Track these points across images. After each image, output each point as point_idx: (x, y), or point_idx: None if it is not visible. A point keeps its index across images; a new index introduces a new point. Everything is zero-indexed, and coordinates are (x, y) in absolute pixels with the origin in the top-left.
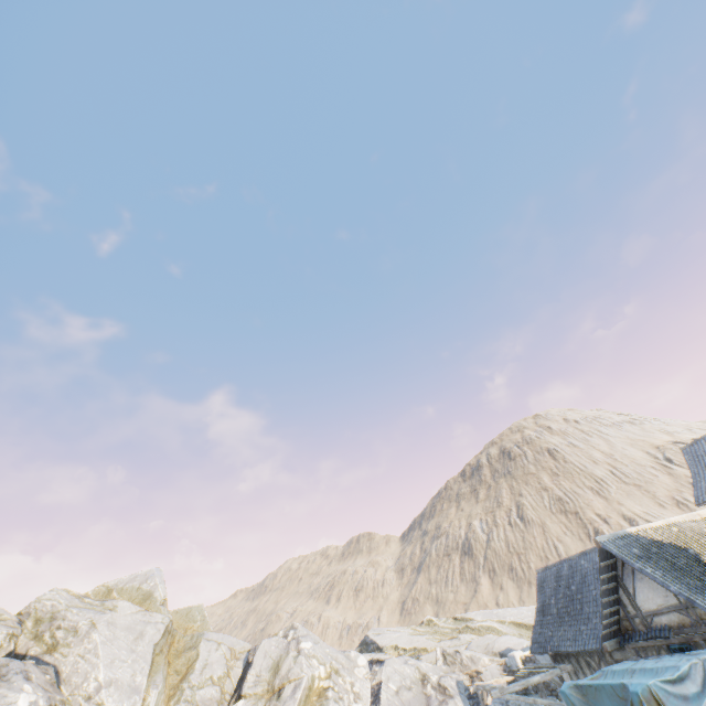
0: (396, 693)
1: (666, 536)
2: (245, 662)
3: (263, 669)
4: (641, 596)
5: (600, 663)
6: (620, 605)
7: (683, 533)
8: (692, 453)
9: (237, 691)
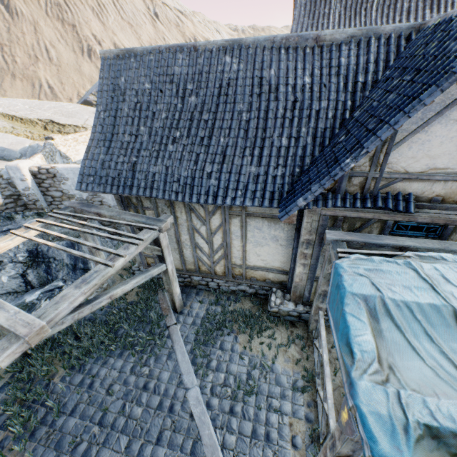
0: None
1: None
2: None
3: None
4: (414, 149)
5: (216, 212)
6: None
7: None
8: None
9: None
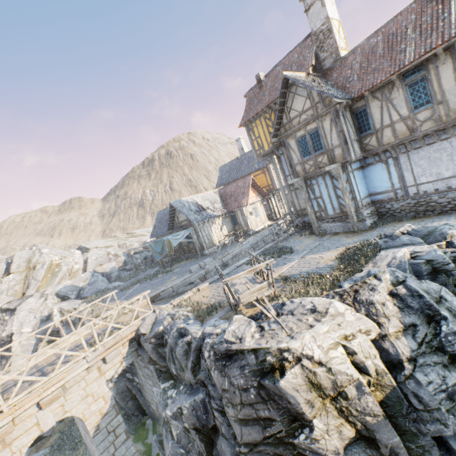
0: (96, 259)
1: (193, 200)
2: (6, 263)
3: (21, 262)
4: (180, 218)
5: None
6: (175, 221)
7: (198, 199)
8: (221, 170)
9: (6, 273)
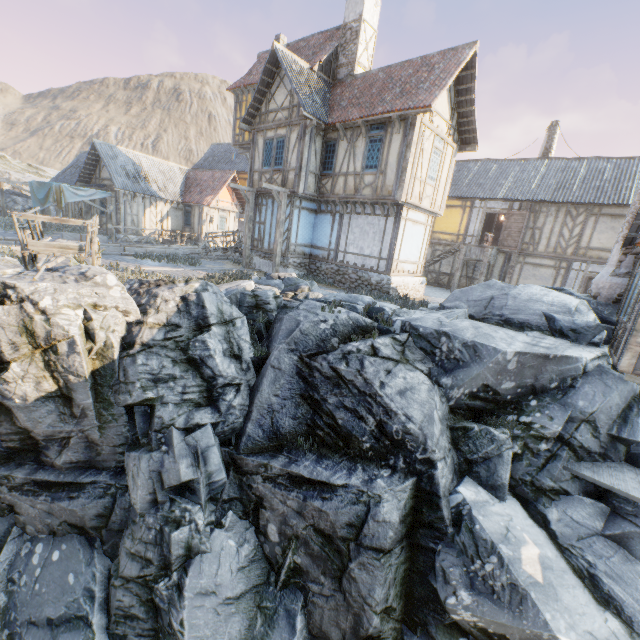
0: None
1: (137, 159)
2: None
3: None
4: (104, 172)
5: None
6: (96, 173)
7: (147, 163)
8: (213, 148)
9: None
